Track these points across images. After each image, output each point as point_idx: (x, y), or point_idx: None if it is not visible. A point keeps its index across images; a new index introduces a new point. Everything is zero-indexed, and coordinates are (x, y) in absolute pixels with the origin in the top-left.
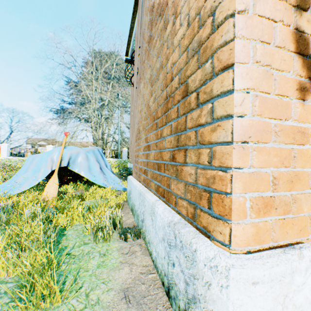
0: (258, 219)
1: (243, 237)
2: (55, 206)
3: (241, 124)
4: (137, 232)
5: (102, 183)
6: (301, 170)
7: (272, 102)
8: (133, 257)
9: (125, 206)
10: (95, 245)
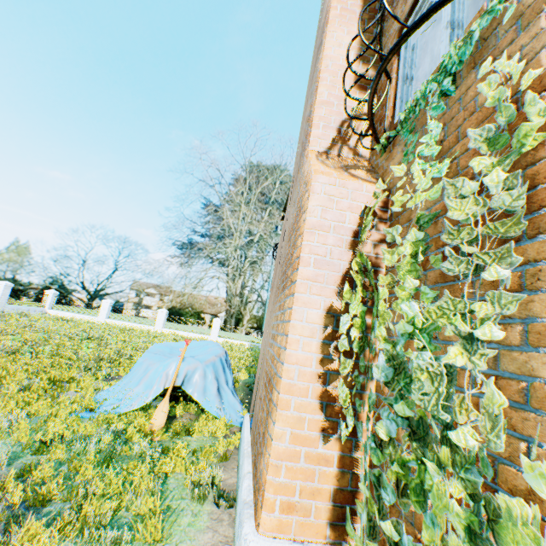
0: (286, 516)
1: (270, 525)
2: (160, 438)
3: (279, 450)
4: (233, 497)
5: (216, 412)
6: (327, 486)
7: (303, 437)
8: (219, 525)
9: (233, 456)
10: (190, 501)
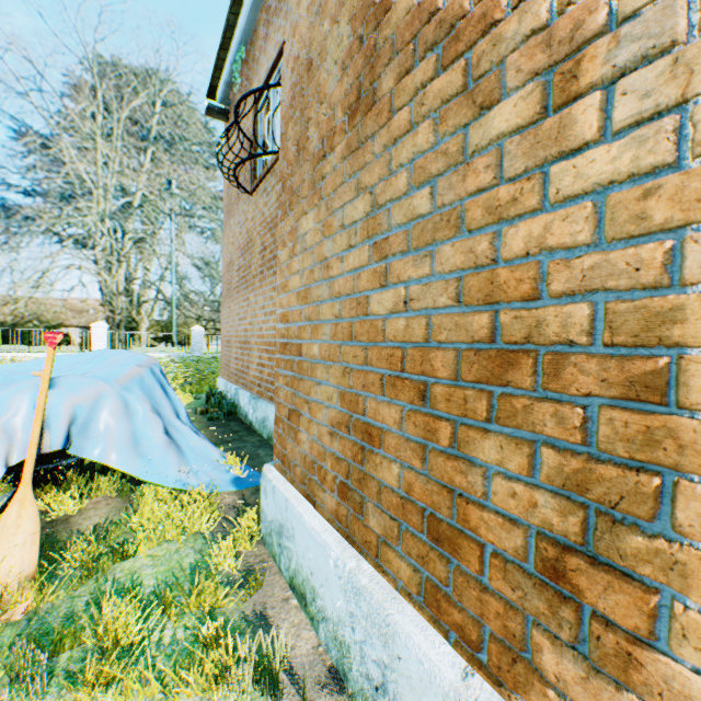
0: None
1: None
2: (35, 608)
3: None
4: None
5: (177, 480)
6: None
7: None
8: None
9: (265, 568)
10: None
